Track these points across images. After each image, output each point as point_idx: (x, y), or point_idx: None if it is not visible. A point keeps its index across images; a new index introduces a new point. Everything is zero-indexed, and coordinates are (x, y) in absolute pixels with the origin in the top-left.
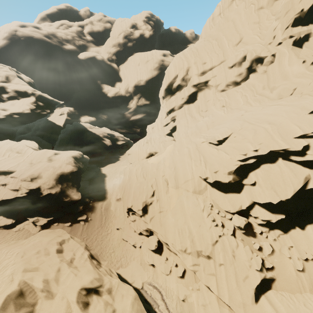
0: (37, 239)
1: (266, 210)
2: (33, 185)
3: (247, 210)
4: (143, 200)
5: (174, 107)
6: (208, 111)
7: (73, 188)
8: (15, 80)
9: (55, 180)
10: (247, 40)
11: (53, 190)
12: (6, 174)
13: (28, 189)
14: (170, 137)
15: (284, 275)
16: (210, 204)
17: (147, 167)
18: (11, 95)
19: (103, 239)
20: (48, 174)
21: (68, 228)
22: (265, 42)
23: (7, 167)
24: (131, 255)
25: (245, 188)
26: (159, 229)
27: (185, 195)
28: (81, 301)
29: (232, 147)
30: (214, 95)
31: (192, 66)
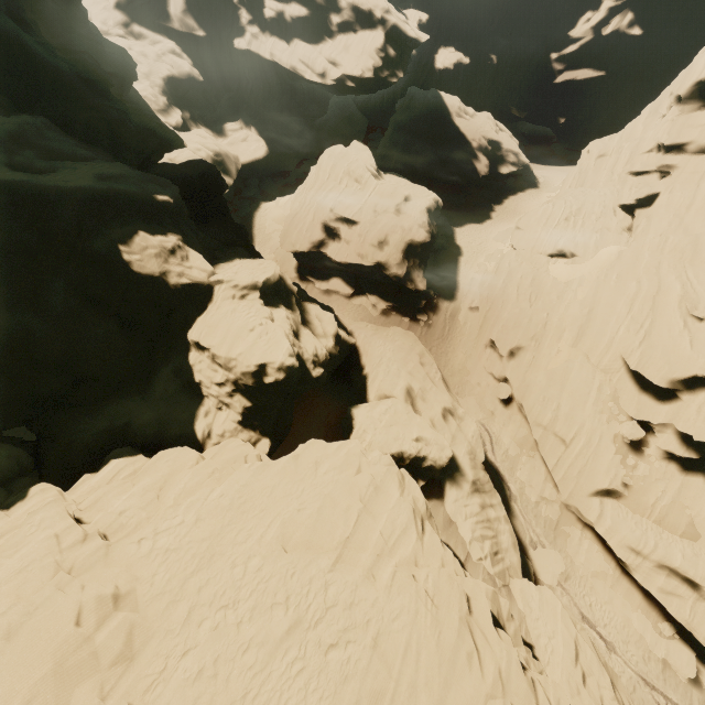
0: (400, 340)
1: (680, 440)
2: (381, 254)
3: (654, 425)
4: (515, 339)
5: (688, 142)
6: None
7: (419, 269)
8: None
9: (403, 252)
10: None
11: (399, 268)
12: (348, 223)
13: (375, 259)
14: (627, 217)
15: (638, 497)
16: (608, 392)
17: (544, 282)
18: (344, 18)
19: (443, 356)
20: (395, 241)
21: (406, 325)
22: None
23: (350, 211)
24: (471, 389)
25: (675, 401)
26: (519, 382)
27: (579, 362)
28: (441, 412)
29: None
30: None
31: None
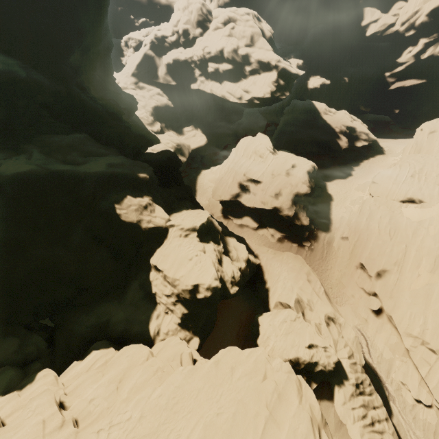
0: (292, 263)
1: None
2: (276, 202)
3: None
4: (380, 264)
5: None
6: None
7: (303, 211)
8: (259, 42)
9: (291, 200)
10: None
11: (289, 210)
12: (255, 182)
13: (273, 205)
14: None
15: None
16: None
17: (400, 221)
18: (253, 67)
19: (323, 273)
20: (286, 193)
21: (295, 249)
22: None
23: (256, 175)
24: (346, 299)
25: None
26: (387, 298)
27: None
28: (326, 321)
29: None
30: None
31: None
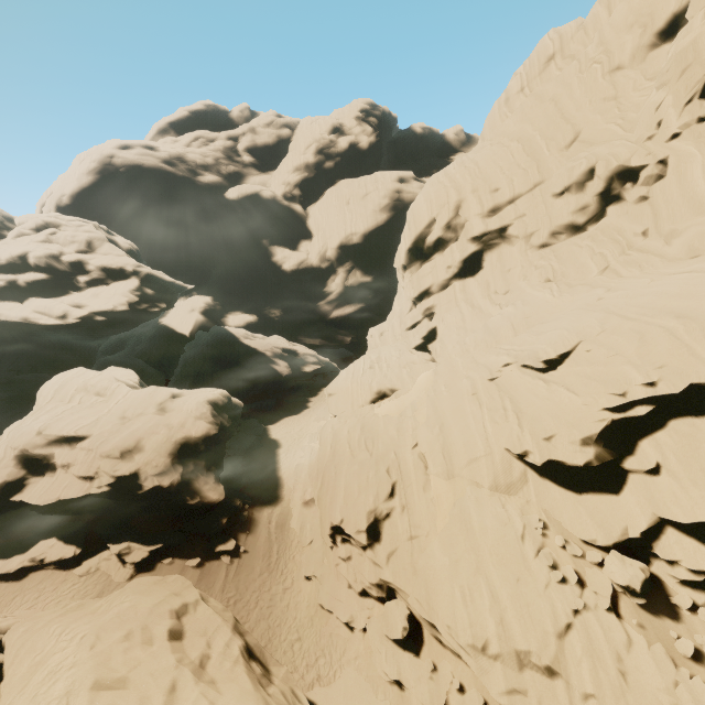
0: (127, 602)
1: (701, 543)
2: (126, 466)
3: (643, 539)
4: (369, 507)
5: (430, 286)
6: (510, 292)
7: (207, 473)
8: (104, 247)
9: (172, 455)
10: (592, 136)
11: (165, 478)
12: (71, 442)
13: (114, 476)
14: (424, 353)
15: None
16: (540, 522)
17: (375, 424)
18: (93, 276)
19: (275, 605)
20: (156, 442)
21: (195, 572)
22: (637, 136)
23: (74, 425)
24: (342, 650)
25: (631, 480)
26: (411, 583)
27: (471, 496)
28: None
29: (583, 376)
30: (524, 256)
31: (468, 198)
